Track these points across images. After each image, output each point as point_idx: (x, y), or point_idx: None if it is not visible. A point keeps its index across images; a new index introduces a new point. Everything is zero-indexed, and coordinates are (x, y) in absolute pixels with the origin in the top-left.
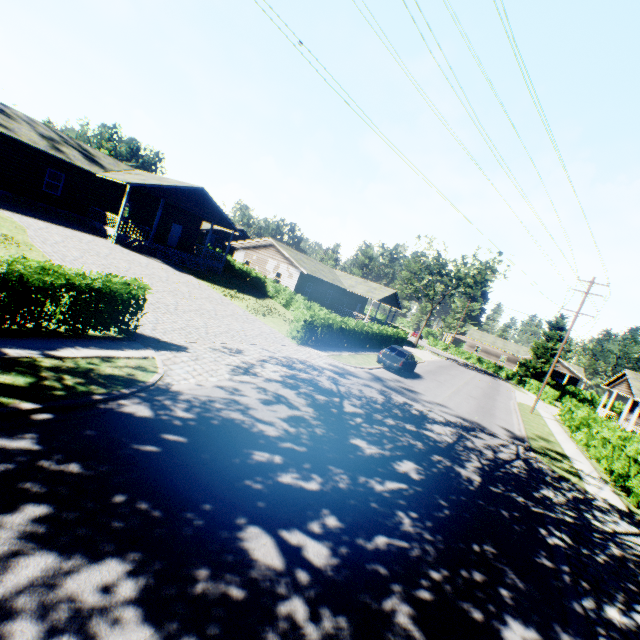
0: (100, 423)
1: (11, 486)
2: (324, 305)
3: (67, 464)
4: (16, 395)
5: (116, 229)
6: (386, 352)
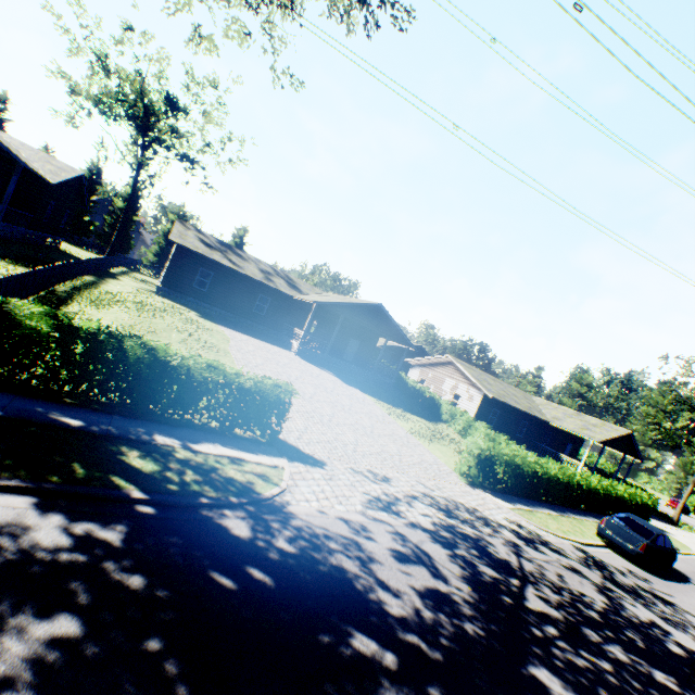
0: (191, 531)
1: (65, 583)
2: (515, 439)
3: (130, 573)
4: (135, 480)
5: (299, 342)
6: (612, 521)
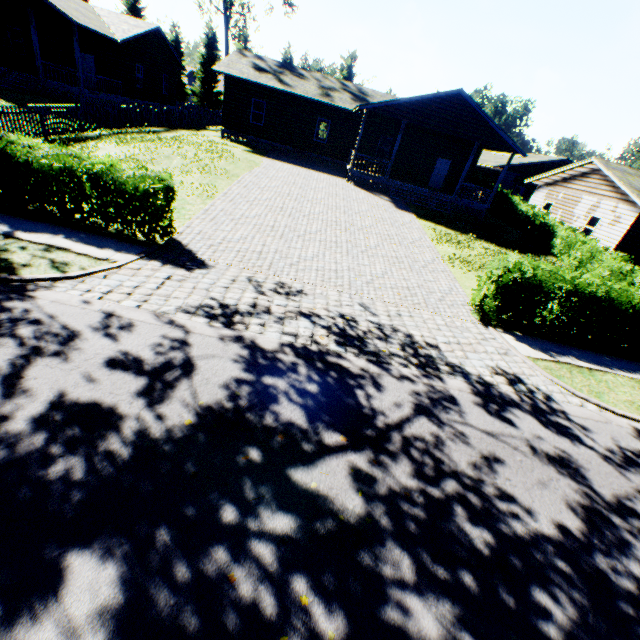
0: None
1: None
2: None
3: None
4: None
5: (350, 166)
6: None
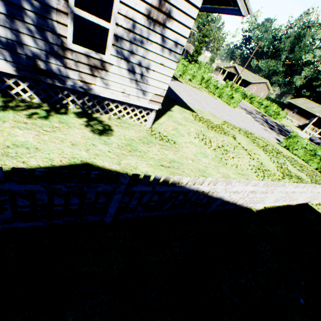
0: None
1: None
2: None
3: None
4: None
5: None
6: None
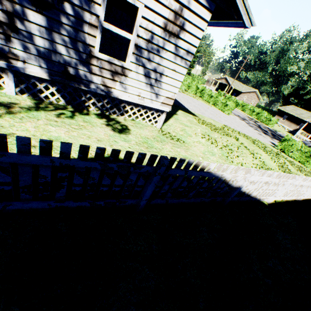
0: None
1: None
2: None
3: None
4: None
5: None
6: None
